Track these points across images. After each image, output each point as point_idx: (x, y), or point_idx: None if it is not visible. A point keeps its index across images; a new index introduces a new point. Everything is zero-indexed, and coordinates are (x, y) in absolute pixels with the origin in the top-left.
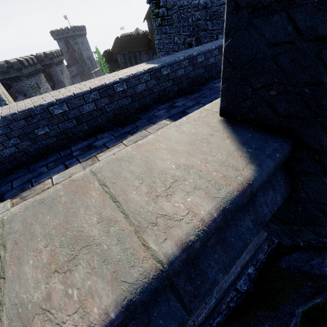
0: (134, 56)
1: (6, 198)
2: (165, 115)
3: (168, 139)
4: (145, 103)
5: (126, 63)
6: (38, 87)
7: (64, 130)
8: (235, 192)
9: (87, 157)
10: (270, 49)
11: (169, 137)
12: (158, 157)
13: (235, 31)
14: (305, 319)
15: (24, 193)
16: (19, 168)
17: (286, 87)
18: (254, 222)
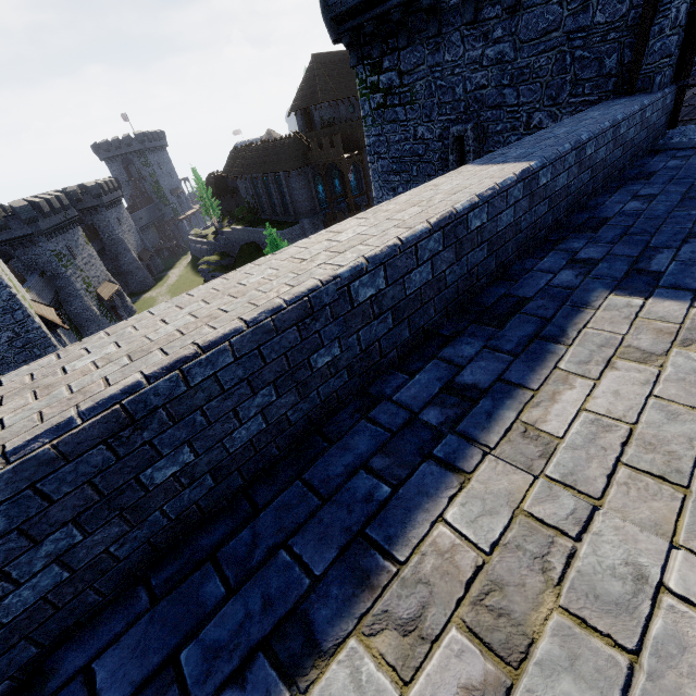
0: (276, 181)
1: (321, 629)
2: (592, 284)
3: None
4: (504, 258)
5: (259, 194)
6: (71, 255)
7: (367, 345)
8: None
9: (489, 427)
10: None
11: None
12: None
13: None
14: None
15: (379, 597)
16: (261, 483)
17: None
18: None
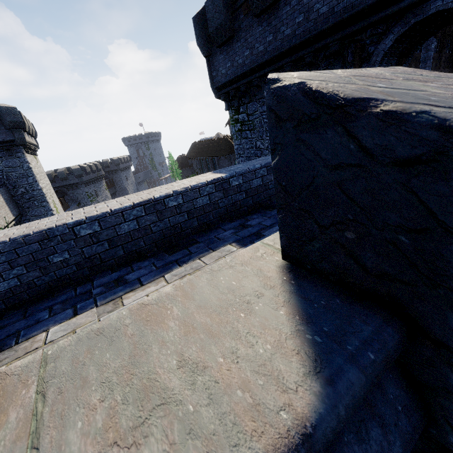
0: (212, 161)
1: None
2: (232, 238)
3: (189, 298)
4: (207, 220)
5: (203, 168)
6: (96, 195)
7: (90, 255)
8: None
9: (109, 298)
10: (331, 172)
11: (193, 293)
12: (159, 335)
13: (282, 148)
14: None
15: (0, 354)
16: (15, 309)
17: (369, 229)
18: None
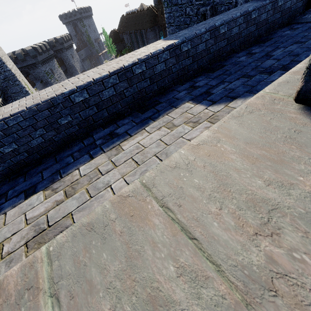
0: (140, 35)
1: (39, 189)
2: (187, 97)
3: (232, 138)
4: (163, 84)
5: (133, 42)
6: (52, 73)
7: (85, 117)
8: None
9: (110, 146)
10: None
11: (232, 134)
12: (229, 165)
13: None
14: None
15: (54, 184)
16: (47, 157)
17: None
18: None
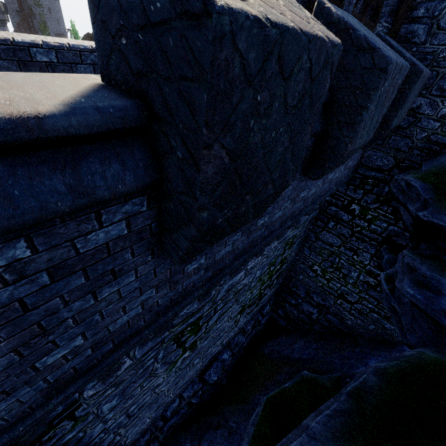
0: None
1: None
2: None
3: None
4: None
5: None
6: None
7: None
8: (3, 115)
9: None
10: None
11: (3, 77)
12: None
13: None
14: (268, 406)
15: None
16: None
17: (129, 32)
18: (71, 188)
